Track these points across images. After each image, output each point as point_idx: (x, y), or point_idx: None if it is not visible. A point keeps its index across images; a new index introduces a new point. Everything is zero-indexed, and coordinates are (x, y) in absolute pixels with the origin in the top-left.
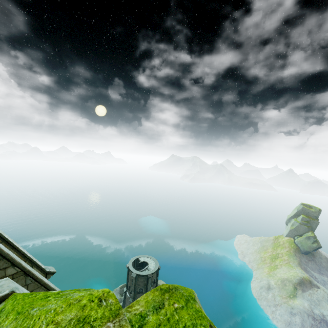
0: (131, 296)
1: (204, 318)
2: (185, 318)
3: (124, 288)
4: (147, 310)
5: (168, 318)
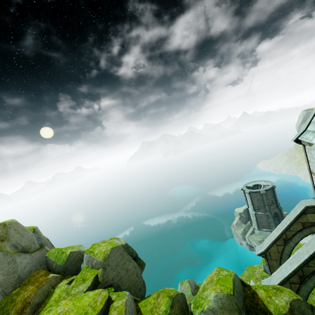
0: (267, 211)
1: None
2: None
3: (251, 212)
4: None
5: None
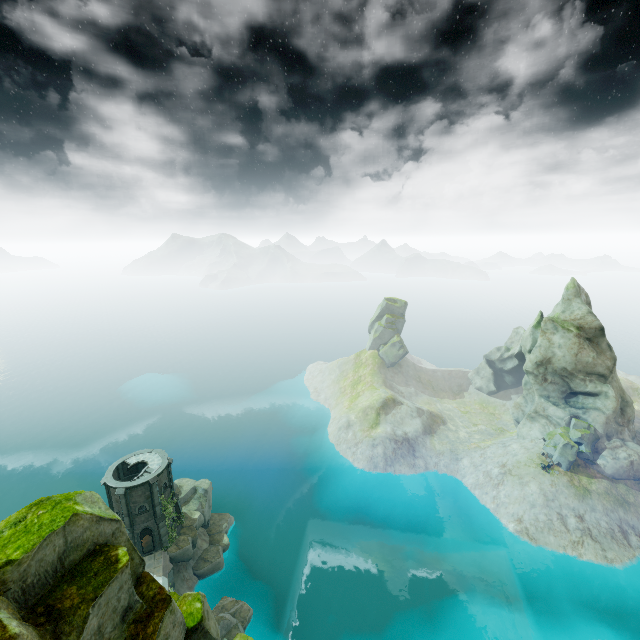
0: (126, 526)
1: (71, 510)
2: (45, 518)
3: None
4: (4, 528)
5: (27, 525)
